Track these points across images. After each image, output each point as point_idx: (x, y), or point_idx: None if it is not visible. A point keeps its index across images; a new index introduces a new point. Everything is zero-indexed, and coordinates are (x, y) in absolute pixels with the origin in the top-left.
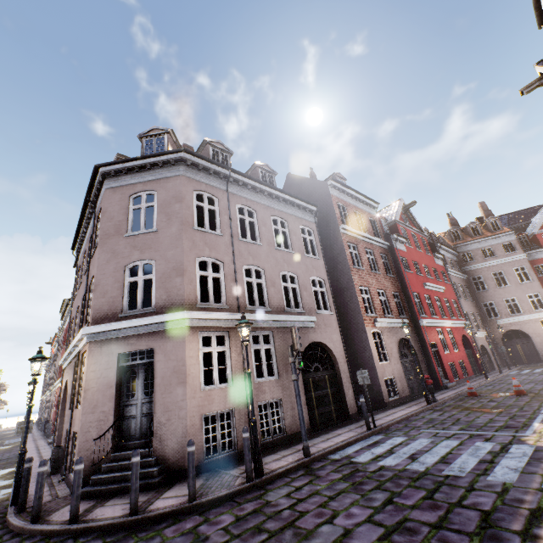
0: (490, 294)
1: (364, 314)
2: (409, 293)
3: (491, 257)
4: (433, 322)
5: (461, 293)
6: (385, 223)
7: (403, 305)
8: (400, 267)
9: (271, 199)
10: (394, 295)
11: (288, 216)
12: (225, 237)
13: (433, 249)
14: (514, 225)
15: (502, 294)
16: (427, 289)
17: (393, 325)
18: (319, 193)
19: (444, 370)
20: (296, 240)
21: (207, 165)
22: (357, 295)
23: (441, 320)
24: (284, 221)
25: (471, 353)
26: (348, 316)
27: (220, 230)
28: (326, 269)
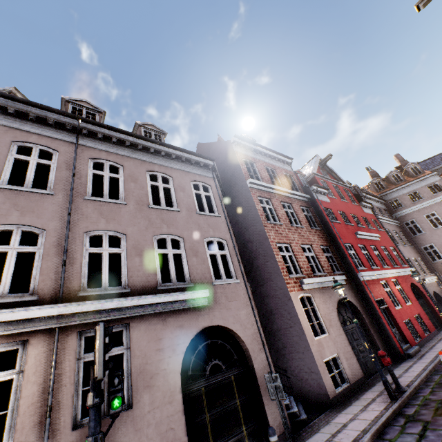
0: (428, 237)
1: (286, 276)
2: (340, 244)
3: (419, 200)
4: (375, 274)
5: (398, 240)
6: (303, 178)
7: (336, 258)
8: (325, 218)
9: (148, 154)
10: (324, 249)
11: (174, 171)
12: (58, 197)
13: (359, 200)
14: (434, 168)
15: (441, 235)
16: (360, 239)
17: (326, 284)
18: (224, 153)
19: (400, 331)
20: (184, 196)
21: (42, 113)
22: (275, 254)
23: (383, 270)
24: (168, 177)
25: (425, 303)
26: (268, 280)
27: (52, 188)
28: (228, 227)
